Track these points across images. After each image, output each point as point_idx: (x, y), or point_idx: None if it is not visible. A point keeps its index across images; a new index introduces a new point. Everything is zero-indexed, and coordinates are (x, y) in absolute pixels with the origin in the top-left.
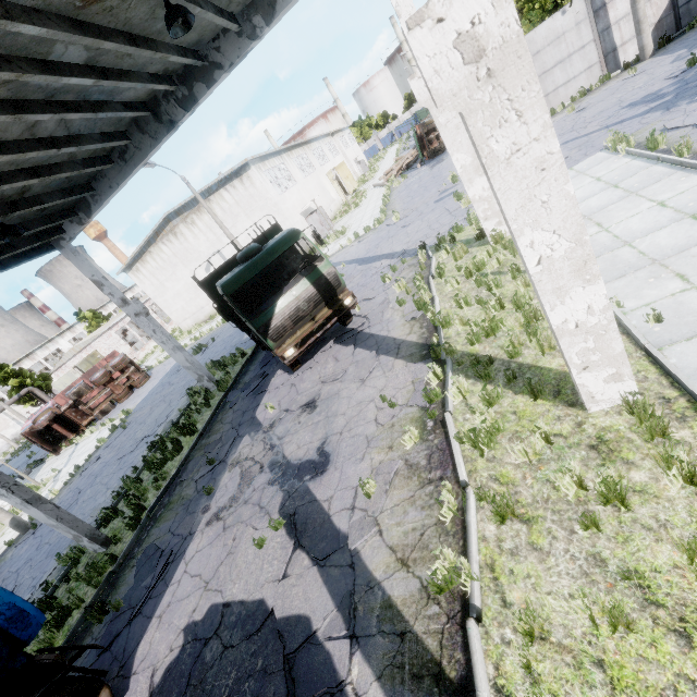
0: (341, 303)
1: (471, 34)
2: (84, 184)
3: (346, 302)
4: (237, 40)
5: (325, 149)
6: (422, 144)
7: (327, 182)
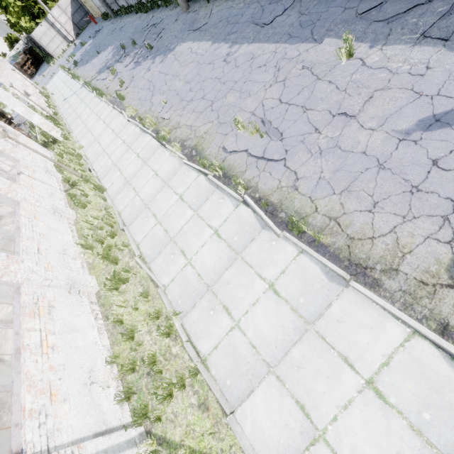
0: (7, 117)
1: None
2: None
3: (9, 117)
4: None
5: None
6: (22, 72)
7: None
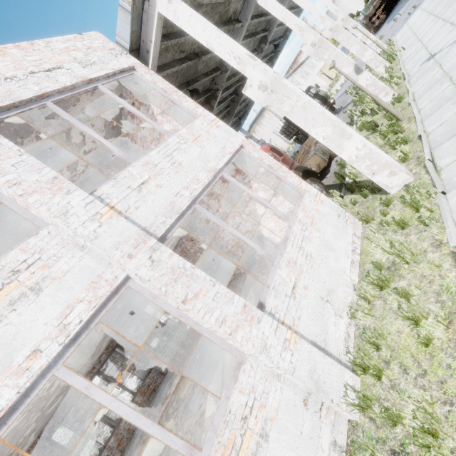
0: (329, 102)
1: (330, 28)
2: (246, 105)
3: (331, 101)
4: (283, 42)
5: (313, 62)
6: (368, 27)
7: (318, 78)
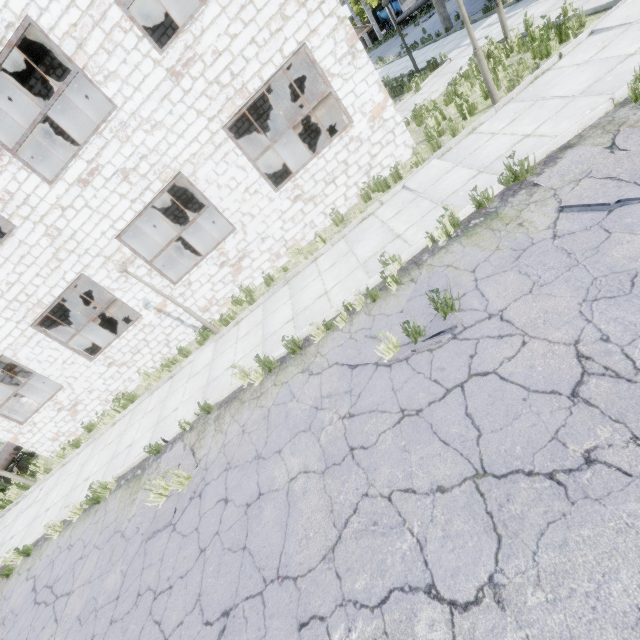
0: None
1: None
2: None
3: None
4: None
5: None
6: None
7: None
